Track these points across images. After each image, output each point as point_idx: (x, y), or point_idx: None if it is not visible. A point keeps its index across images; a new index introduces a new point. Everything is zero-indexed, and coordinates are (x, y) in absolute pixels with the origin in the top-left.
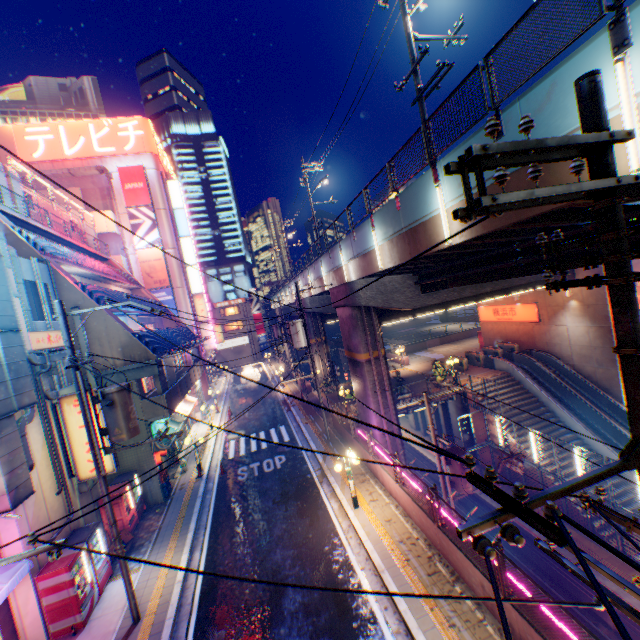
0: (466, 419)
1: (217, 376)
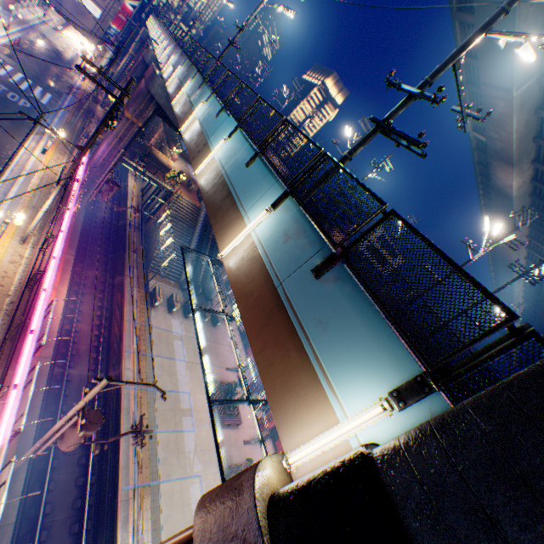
0: (162, 205)
1: (37, 4)
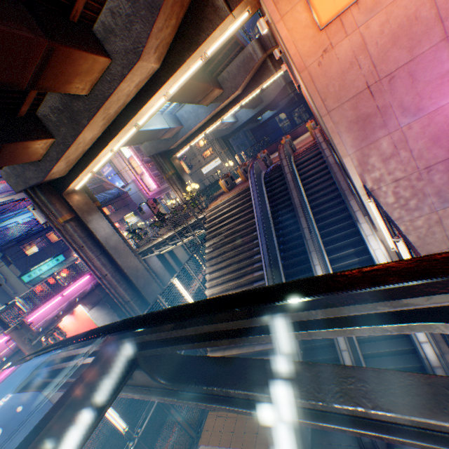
0: None
1: None
